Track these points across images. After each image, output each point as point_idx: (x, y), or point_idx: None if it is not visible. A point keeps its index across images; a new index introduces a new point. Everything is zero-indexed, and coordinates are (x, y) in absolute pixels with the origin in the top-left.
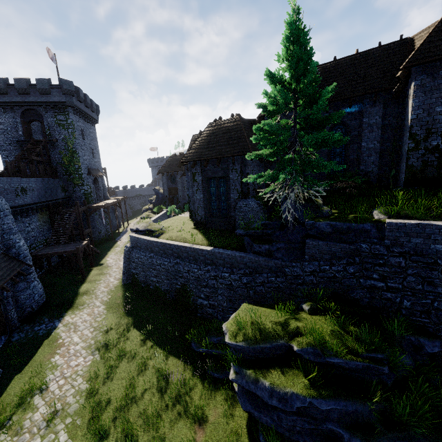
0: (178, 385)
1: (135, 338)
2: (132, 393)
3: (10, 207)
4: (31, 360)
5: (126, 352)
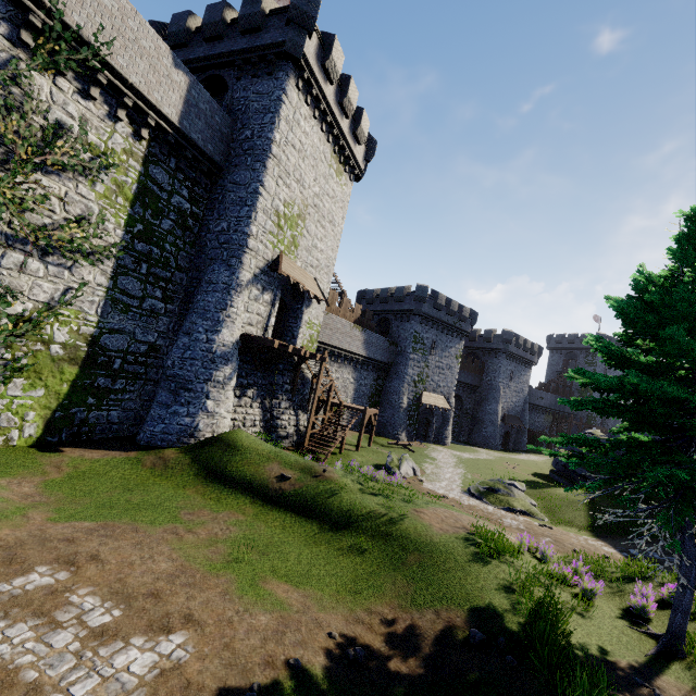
0: (544, 469)
1: (546, 465)
2: (530, 463)
3: (530, 403)
4: (509, 453)
5: (538, 463)
